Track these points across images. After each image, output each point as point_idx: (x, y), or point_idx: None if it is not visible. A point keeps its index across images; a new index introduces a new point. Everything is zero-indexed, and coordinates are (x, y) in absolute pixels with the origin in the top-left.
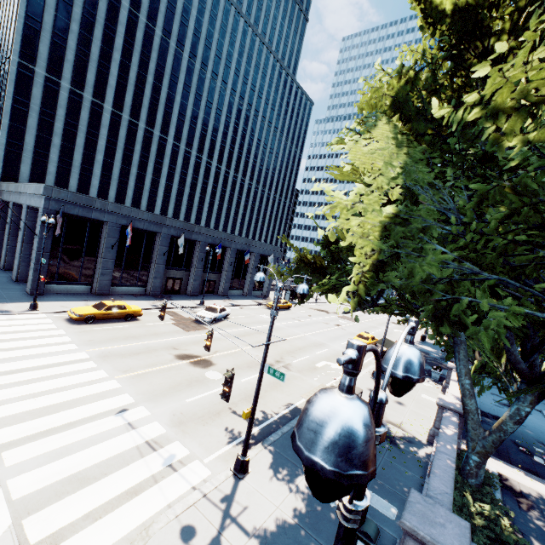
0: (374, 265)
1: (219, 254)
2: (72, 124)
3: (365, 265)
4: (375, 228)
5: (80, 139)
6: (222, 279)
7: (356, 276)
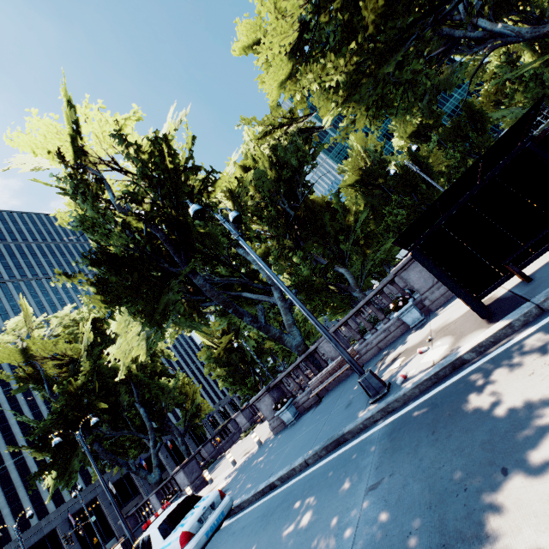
0: (54, 485)
1: (145, 464)
2: (10, 489)
3: (53, 486)
4: (55, 474)
5: (21, 492)
6: (170, 472)
7: (51, 491)
